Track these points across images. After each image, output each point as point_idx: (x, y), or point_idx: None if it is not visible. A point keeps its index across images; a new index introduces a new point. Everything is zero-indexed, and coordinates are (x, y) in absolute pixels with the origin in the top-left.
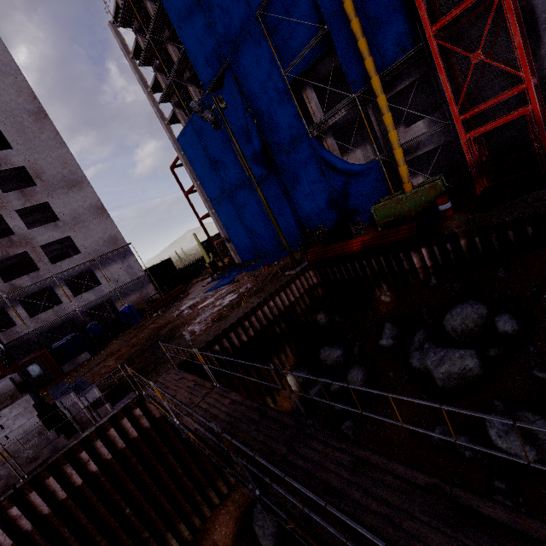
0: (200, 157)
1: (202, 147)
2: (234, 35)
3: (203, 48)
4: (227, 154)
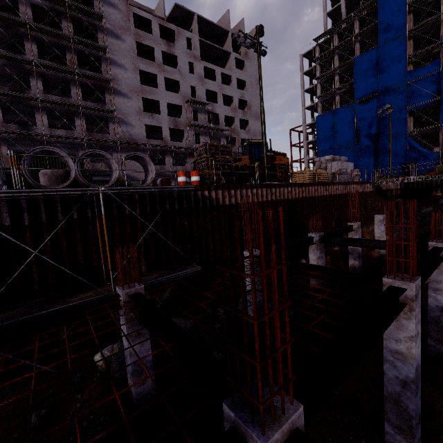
0: (326, 128)
1: (332, 124)
2: (389, 86)
3: (366, 84)
4: (348, 131)
